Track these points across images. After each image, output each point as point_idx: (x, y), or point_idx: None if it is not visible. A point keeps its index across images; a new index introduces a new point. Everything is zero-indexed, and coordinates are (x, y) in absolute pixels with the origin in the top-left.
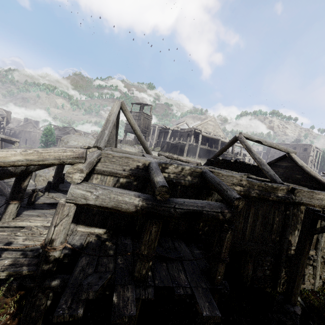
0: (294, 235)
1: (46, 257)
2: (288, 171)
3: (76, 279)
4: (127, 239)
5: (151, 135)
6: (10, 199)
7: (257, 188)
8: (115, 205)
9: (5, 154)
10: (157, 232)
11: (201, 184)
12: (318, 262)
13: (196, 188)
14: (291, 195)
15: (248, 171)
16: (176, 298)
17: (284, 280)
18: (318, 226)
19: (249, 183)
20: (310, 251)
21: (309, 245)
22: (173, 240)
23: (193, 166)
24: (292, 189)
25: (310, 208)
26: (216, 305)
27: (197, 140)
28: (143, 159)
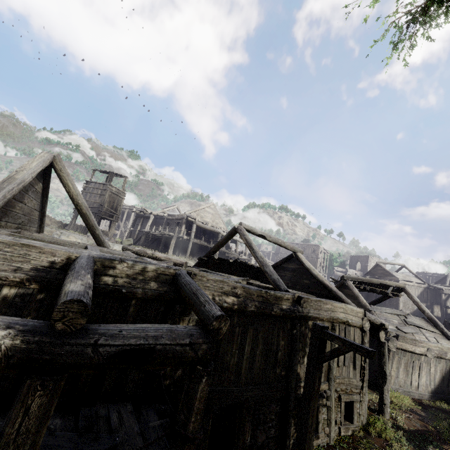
0: (304, 365)
1: None
2: (296, 275)
3: None
4: None
5: (124, 222)
6: None
7: (256, 298)
8: None
9: None
10: (45, 407)
11: (173, 294)
12: (332, 400)
13: (165, 302)
14: (297, 307)
15: (251, 276)
16: None
17: (294, 438)
18: (329, 347)
19: (245, 291)
20: (322, 385)
21: (319, 380)
22: (110, 407)
23: (162, 266)
24: (299, 298)
25: (317, 324)
26: None
27: (190, 232)
28: (65, 250)
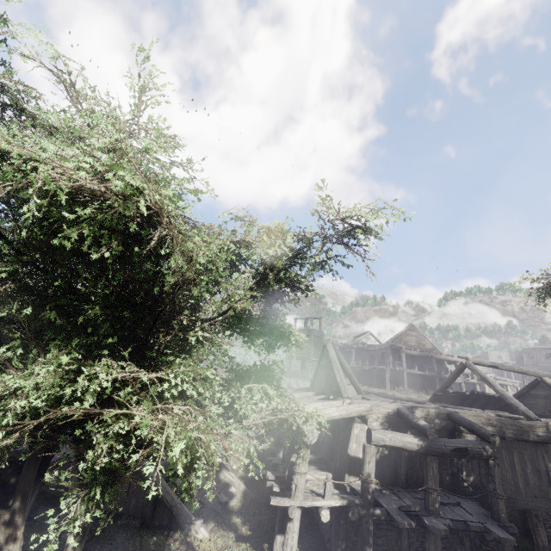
0: None
1: (368, 488)
2: (550, 403)
3: (390, 509)
4: (399, 489)
5: None
6: (292, 452)
7: (510, 427)
8: (403, 445)
9: (329, 412)
10: (437, 468)
11: (451, 426)
12: None
13: (447, 431)
14: None
15: (495, 406)
16: (472, 530)
17: None
18: None
19: (499, 421)
20: None
21: None
22: (441, 491)
23: (435, 408)
24: None
25: None
26: (509, 534)
27: (399, 361)
28: (390, 405)
